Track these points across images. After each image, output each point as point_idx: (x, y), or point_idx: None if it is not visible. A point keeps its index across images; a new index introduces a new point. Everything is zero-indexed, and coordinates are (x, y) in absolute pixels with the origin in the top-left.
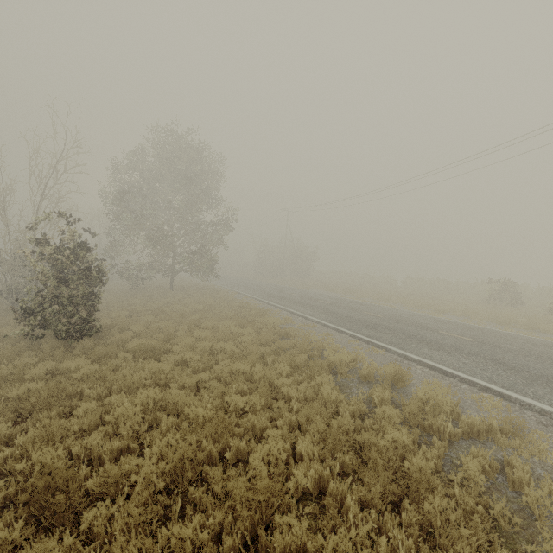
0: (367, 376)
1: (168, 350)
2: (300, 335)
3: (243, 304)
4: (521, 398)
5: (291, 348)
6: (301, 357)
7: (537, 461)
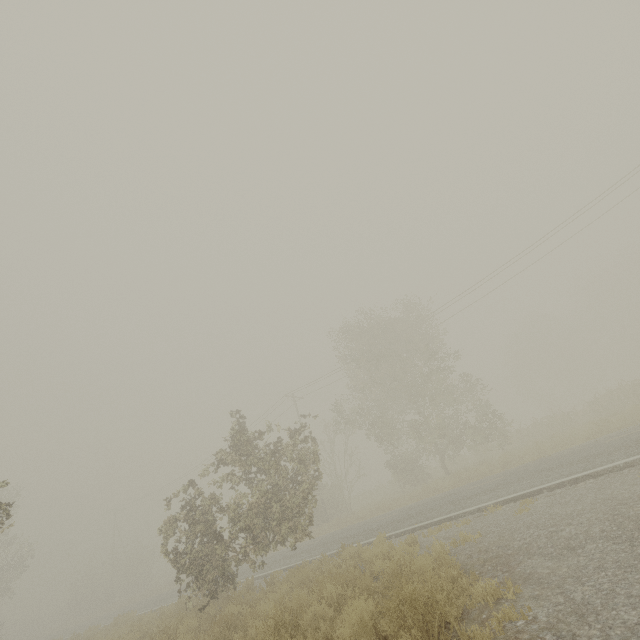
0: None
1: None
2: None
3: None
4: None
5: None
6: None
7: None
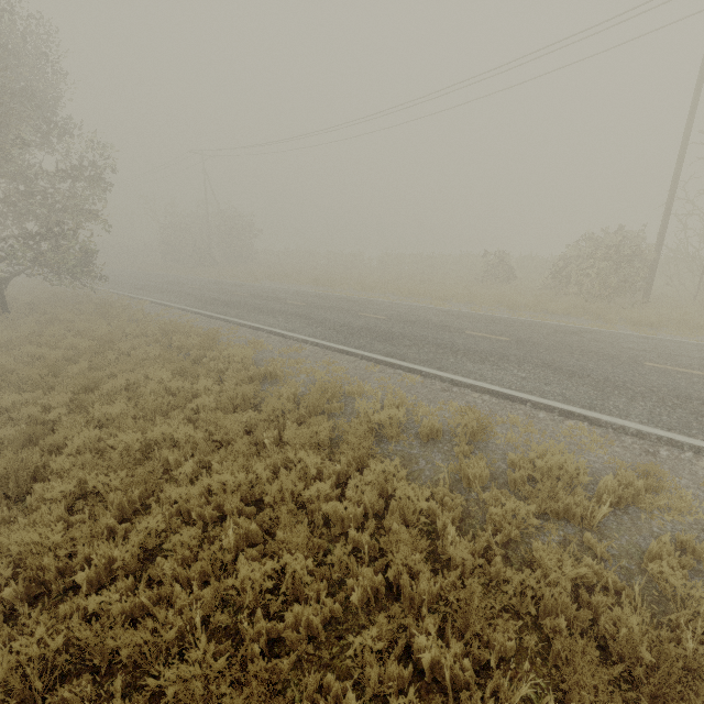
0: (430, 432)
1: (40, 466)
2: (291, 372)
3: (169, 327)
4: (611, 420)
5: (289, 402)
6: (324, 425)
7: (691, 522)
